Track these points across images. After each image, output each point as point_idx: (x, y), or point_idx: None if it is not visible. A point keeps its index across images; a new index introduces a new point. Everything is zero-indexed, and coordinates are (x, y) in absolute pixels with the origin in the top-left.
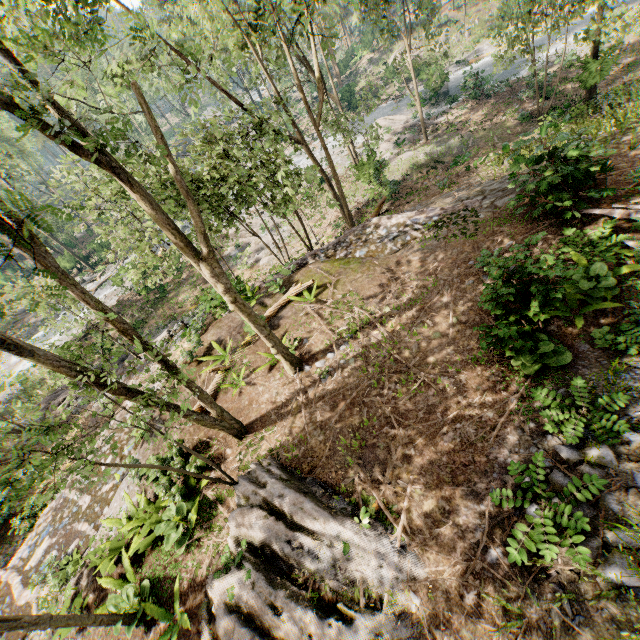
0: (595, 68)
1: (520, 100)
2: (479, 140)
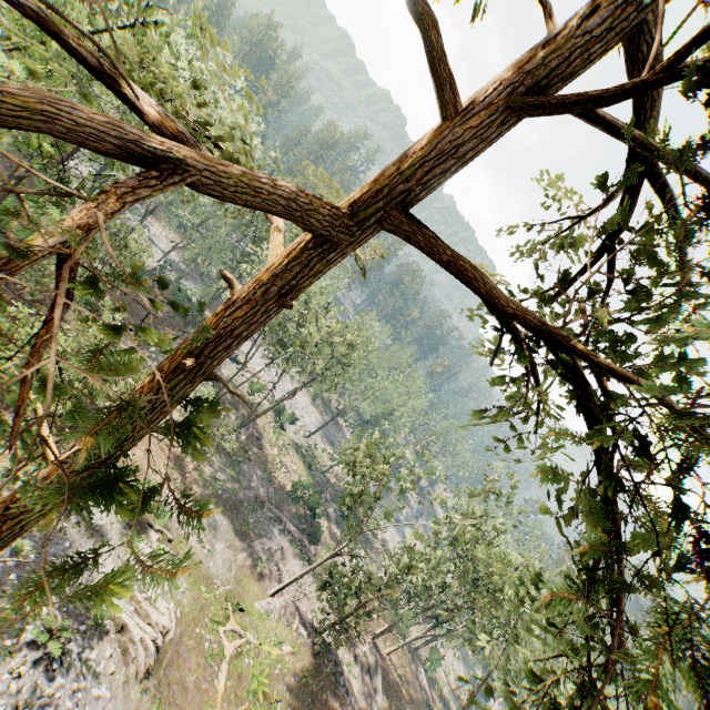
0: None
1: None
2: None
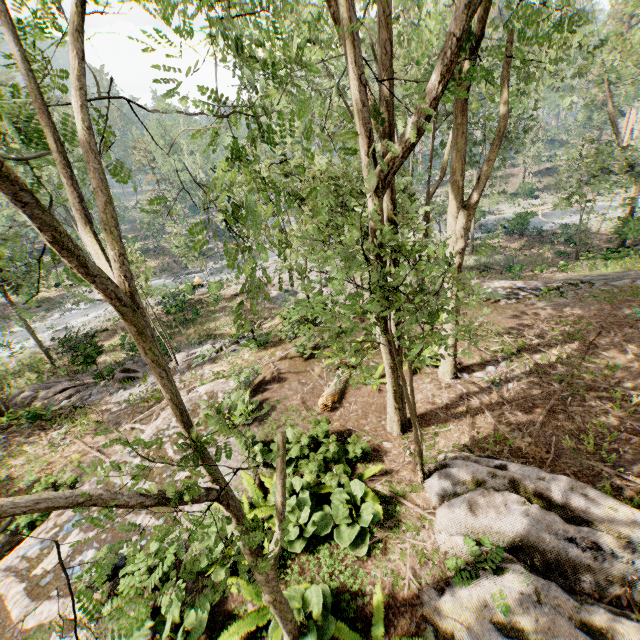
0: (632, 227)
1: (550, 243)
2: (523, 260)
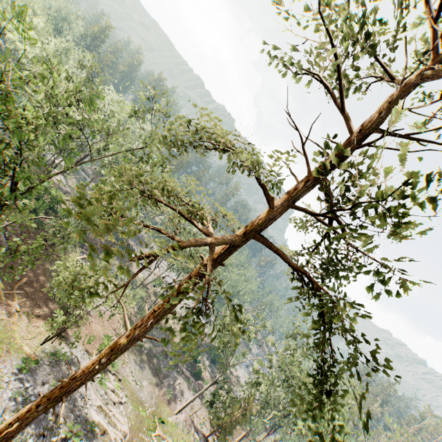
0: None
1: None
2: None
